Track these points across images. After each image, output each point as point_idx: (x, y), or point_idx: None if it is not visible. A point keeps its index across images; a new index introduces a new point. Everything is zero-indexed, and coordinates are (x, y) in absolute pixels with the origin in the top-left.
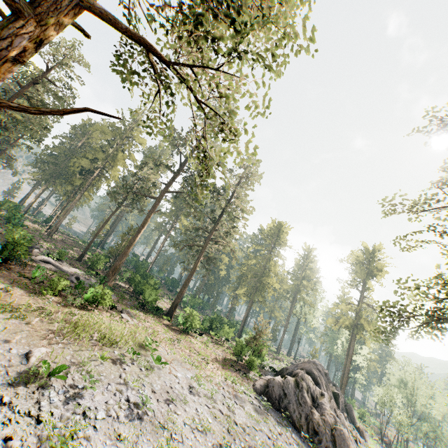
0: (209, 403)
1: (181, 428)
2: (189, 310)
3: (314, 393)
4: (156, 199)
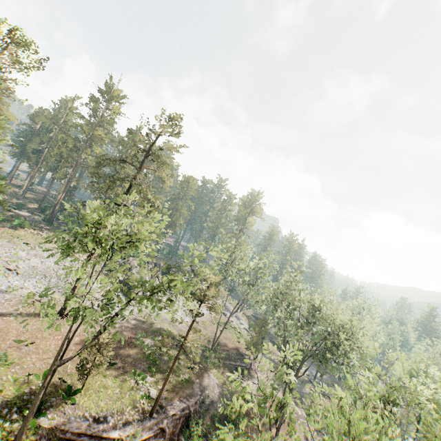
0: (60, 262)
1: (32, 262)
2: None
3: (131, 266)
4: (74, 169)
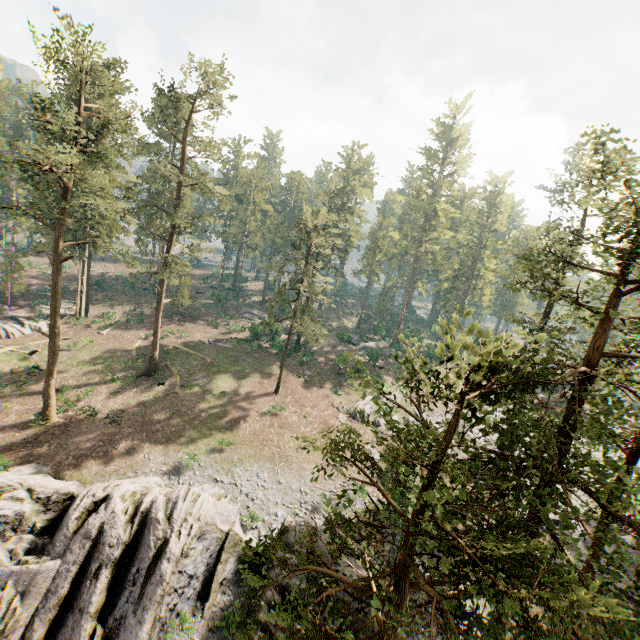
0: None
1: None
2: (466, 356)
3: None
4: (414, 270)
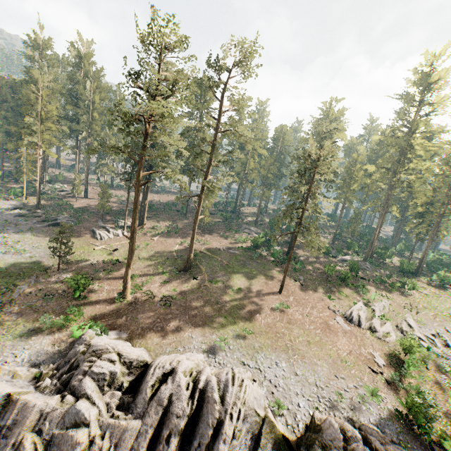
0: None
1: None
2: (442, 273)
3: None
4: (388, 196)
